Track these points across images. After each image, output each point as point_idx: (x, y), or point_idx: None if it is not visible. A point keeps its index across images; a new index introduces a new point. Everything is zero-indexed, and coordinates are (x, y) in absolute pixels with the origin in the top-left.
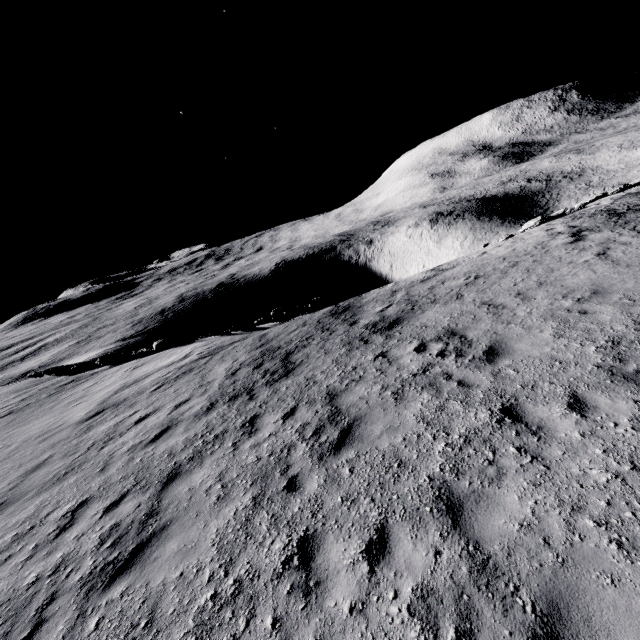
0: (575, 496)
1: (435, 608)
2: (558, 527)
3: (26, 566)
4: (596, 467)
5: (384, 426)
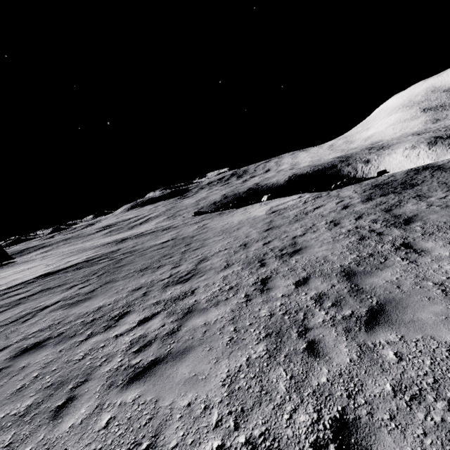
0: None
1: None
2: None
3: (333, 230)
4: None
5: None
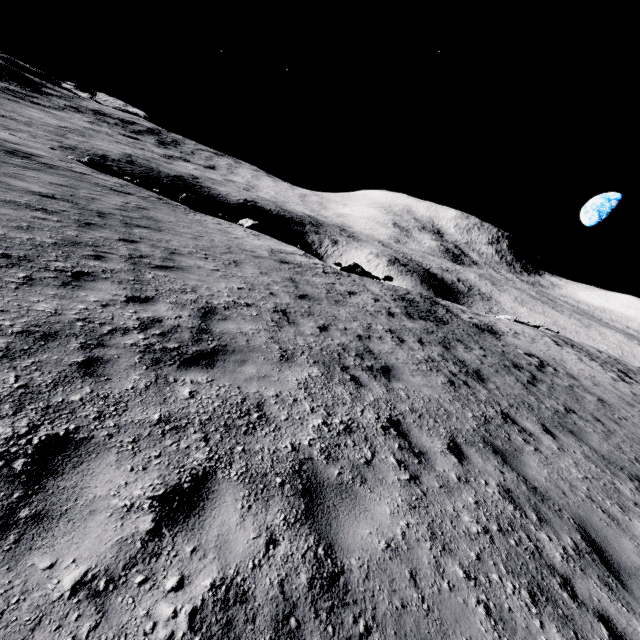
0: None
1: (635, 441)
2: None
3: (404, 349)
4: None
5: (550, 381)
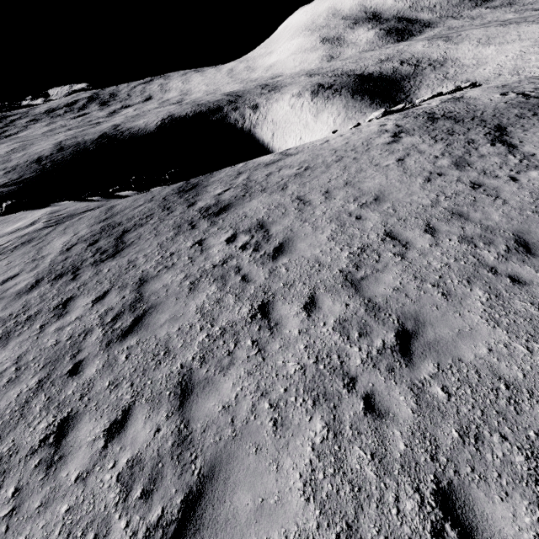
0: (269, 384)
1: (136, 474)
2: (246, 409)
3: None
4: (294, 360)
5: (170, 315)
